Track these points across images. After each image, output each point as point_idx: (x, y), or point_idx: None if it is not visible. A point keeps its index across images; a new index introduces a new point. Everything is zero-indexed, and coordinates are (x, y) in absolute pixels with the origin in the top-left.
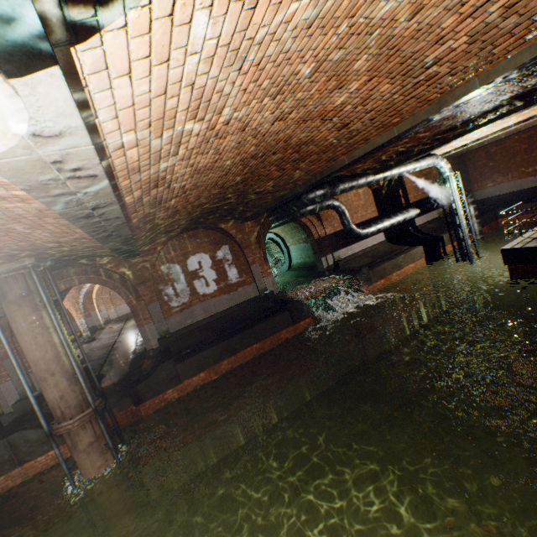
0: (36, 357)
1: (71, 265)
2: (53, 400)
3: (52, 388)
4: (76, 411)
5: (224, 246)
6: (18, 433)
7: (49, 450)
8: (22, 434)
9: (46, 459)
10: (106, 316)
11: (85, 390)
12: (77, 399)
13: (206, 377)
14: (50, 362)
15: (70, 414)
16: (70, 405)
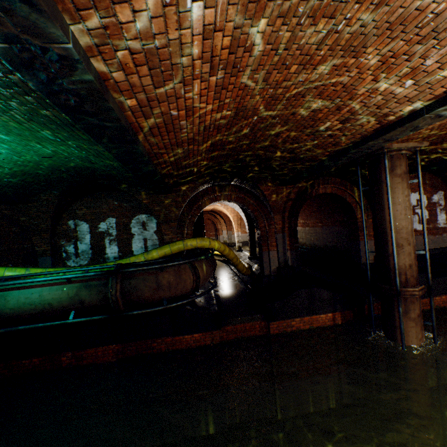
0: (400, 225)
1: (333, 175)
2: (400, 266)
3: (403, 256)
4: (414, 282)
5: (439, 191)
6: (316, 288)
7: (330, 312)
8: (318, 290)
9: (324, 318)
10: (224, 239)
11: (427, 266)
12: (415, 273)
13: (445, 301)
14: (408, 233)
15: (411, 283)
16: (412, 275)
